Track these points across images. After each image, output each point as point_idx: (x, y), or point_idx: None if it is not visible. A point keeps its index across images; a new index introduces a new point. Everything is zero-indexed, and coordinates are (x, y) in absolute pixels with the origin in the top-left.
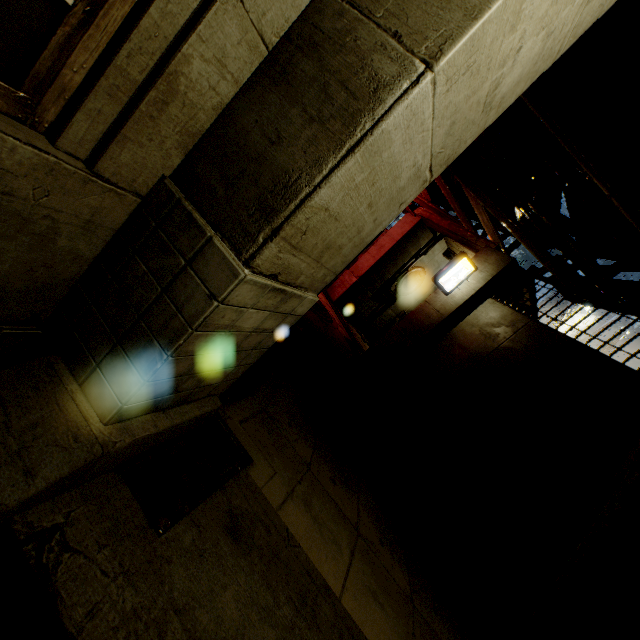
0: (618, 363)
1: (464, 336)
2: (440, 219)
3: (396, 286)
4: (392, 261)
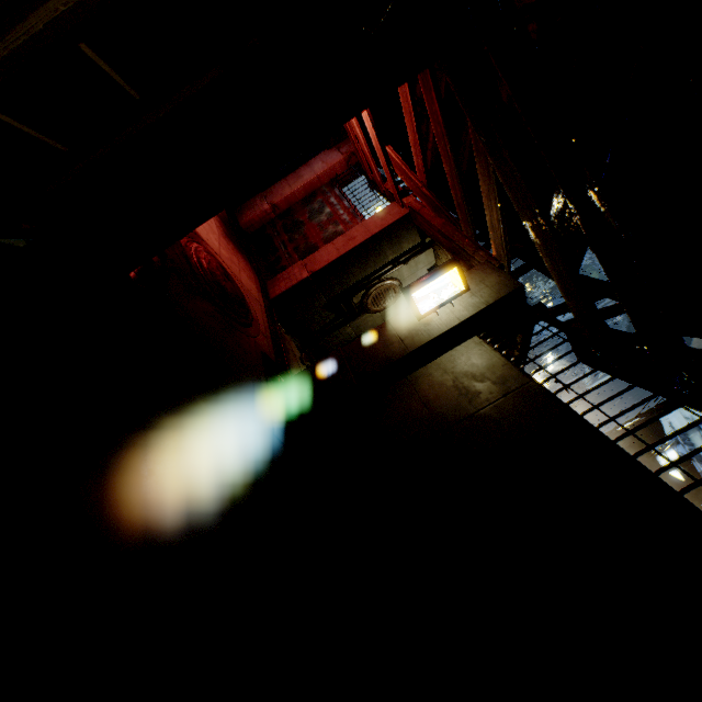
0: (672, 491)
1: (430, 385)
2: (434, 215)
3: (362, 298)
4: (361, 261)
